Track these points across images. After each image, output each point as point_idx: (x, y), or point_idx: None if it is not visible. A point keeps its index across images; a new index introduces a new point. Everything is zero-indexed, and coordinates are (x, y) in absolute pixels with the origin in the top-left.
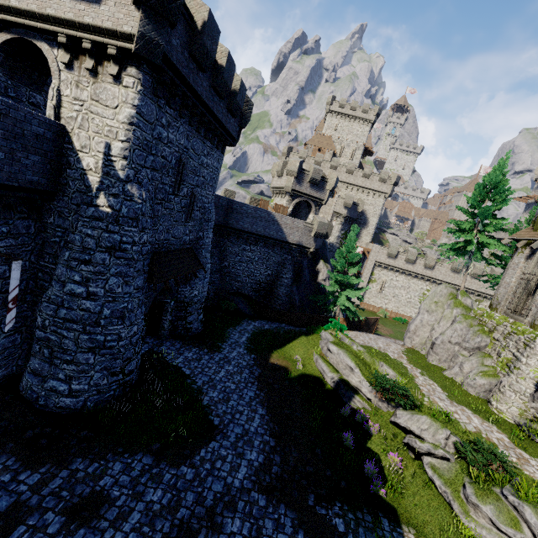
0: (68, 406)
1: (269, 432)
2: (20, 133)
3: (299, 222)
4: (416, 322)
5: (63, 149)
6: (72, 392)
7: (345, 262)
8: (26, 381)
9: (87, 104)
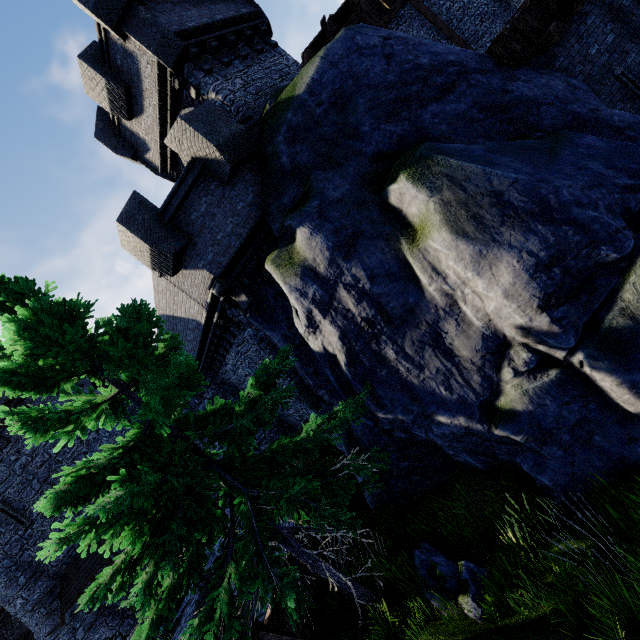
0: None
1: None
2: None
3: (157, 280)
4: None
5: None
6: None
7: None
8: None
9: None
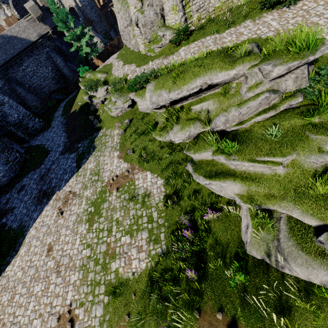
0: (7, 179)
1: (66, 138)
2: None
3: (22, 22)
4: (119, 26)
5: None
6: (3, 176)
7: (65, 24)
8: None
9: None
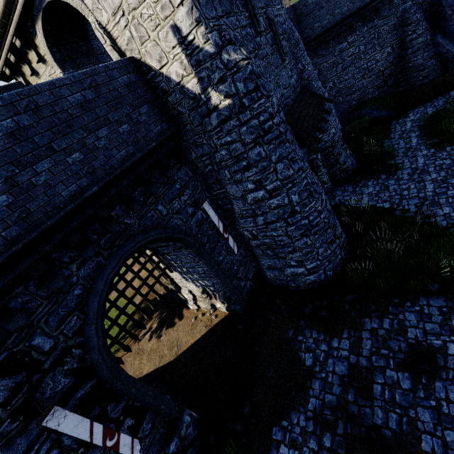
0: (314, 281)
1: None
2: (118, 95)
3: None
4: None
5: (150, 83)
6: (310, 271)
7: None
8: (269, 275)
9: (125, 5)
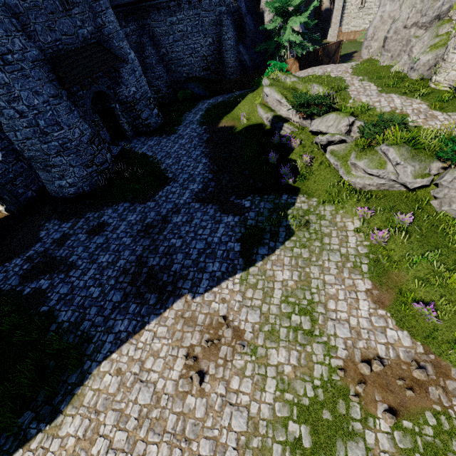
0: (75, 192)
1: (209, 171)
2: None
3: None
4: (375, 22)
5: None
6: (71, 184)
7: None
8: (47, 187)
9: None
